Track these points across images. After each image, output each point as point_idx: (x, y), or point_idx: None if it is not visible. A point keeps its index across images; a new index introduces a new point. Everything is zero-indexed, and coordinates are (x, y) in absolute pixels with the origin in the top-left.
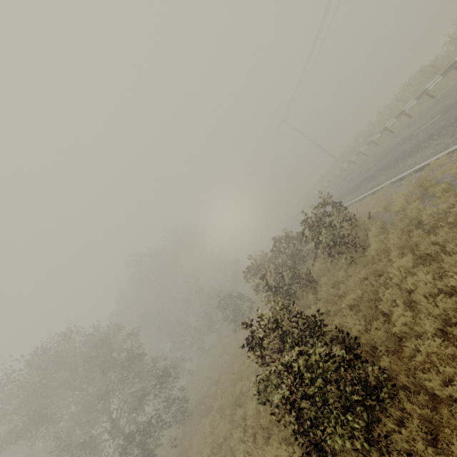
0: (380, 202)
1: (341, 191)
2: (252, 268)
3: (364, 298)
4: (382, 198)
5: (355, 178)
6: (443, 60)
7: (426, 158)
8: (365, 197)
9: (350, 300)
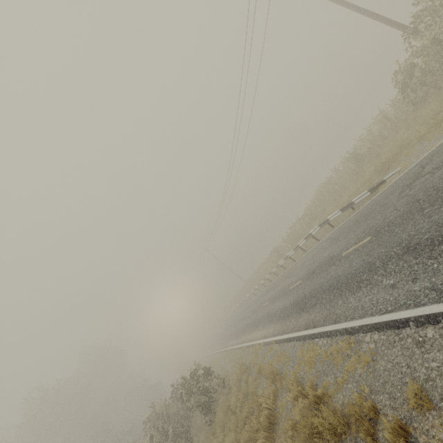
0: (239, 362)
1: (237, 327)
2: (152, 418)
3: None
4: (241, 358)
5: (244, 319)
6: (284, 248)
7: (255, 338)
8: (239, 348)
9: None
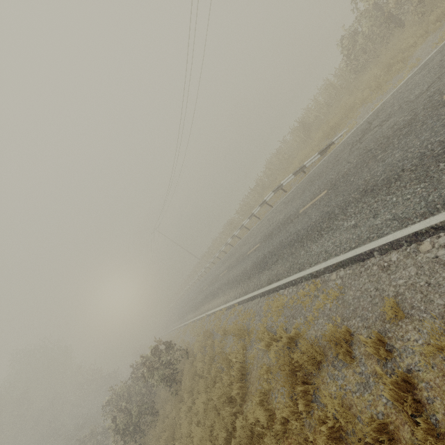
0: (200, 332)
1: (194, 301)
2: (110, 404)
3: (168, 439)
4: (202, 327)
5: (201, 292)
6: (238, 220)
7: (216, 305)
8: (199, 319)
9: (162, 442)
